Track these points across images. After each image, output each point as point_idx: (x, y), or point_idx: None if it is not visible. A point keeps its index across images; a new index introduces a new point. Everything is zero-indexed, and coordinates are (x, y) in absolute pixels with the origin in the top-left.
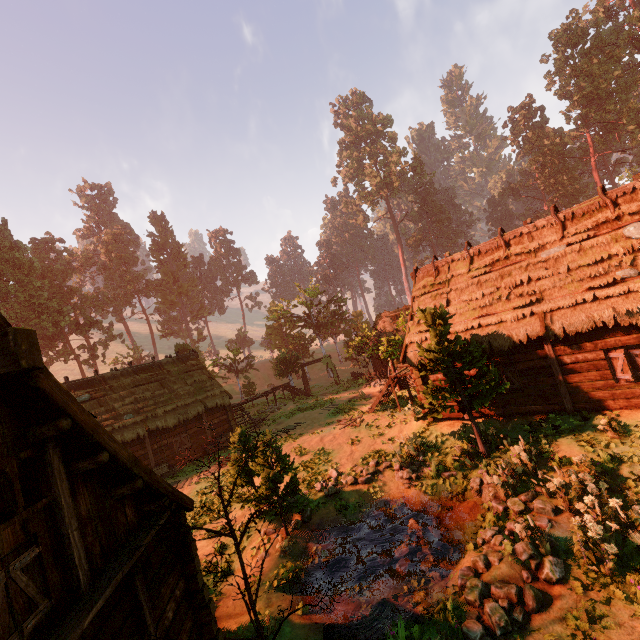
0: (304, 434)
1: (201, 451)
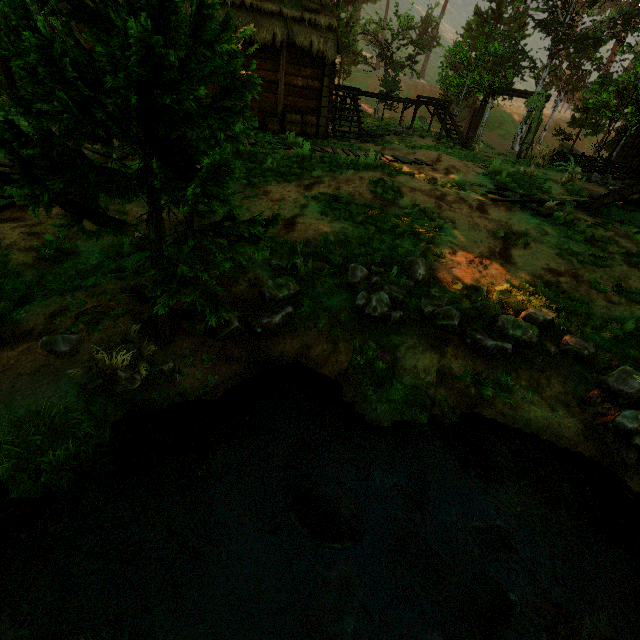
0: (416, 175)
1: (260, 120)
